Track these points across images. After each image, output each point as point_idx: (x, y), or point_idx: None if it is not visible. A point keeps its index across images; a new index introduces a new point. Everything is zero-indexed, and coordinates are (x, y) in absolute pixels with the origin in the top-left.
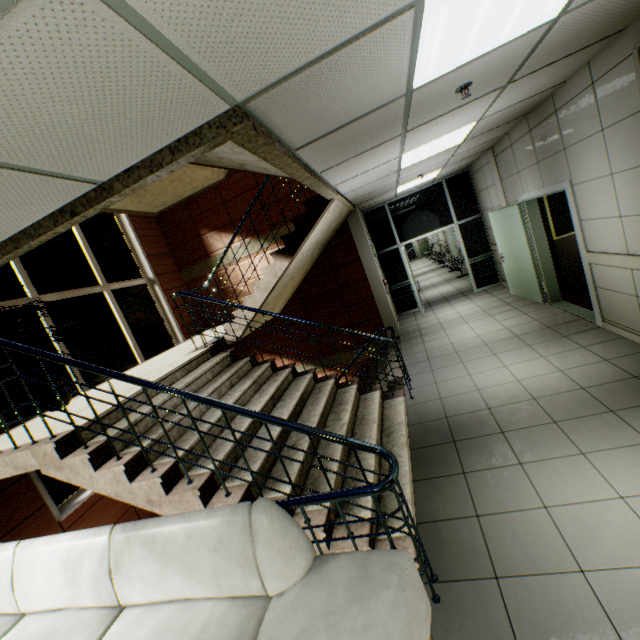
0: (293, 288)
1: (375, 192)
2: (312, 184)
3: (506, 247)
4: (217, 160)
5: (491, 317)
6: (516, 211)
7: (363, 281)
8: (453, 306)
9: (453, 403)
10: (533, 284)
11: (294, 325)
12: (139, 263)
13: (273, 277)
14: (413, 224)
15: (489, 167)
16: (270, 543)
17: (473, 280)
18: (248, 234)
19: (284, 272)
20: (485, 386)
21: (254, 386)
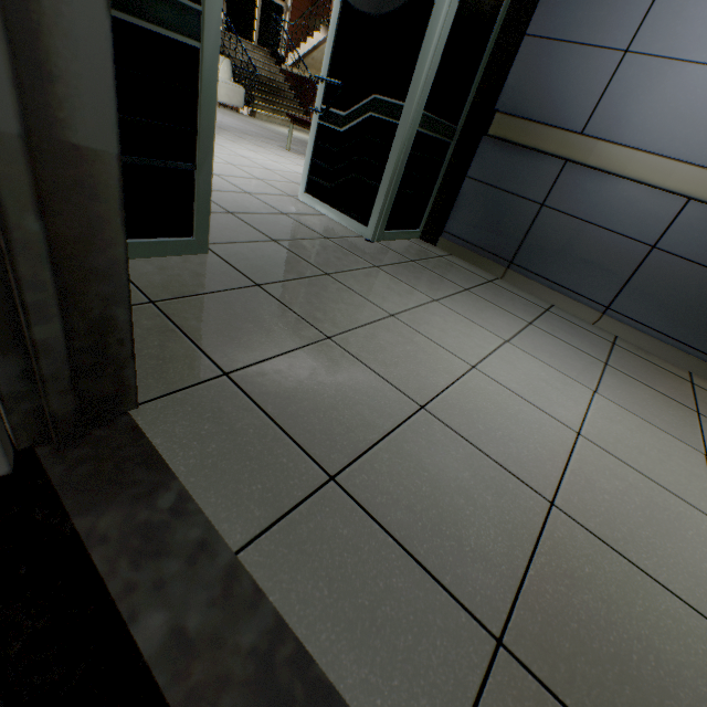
0: None
1: None
2: None
3: None
4: None
5: None
6: None
7: None
8: None
9: None
10: None
11: None
12: None
13: (316, 41)
14: None
15: None
16: (224, 67)
17: None
18: None
19: (323, 43)
20: None
21: (269, 74)
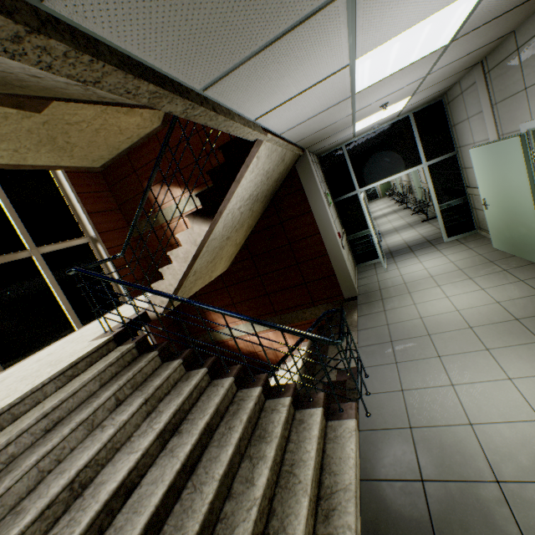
0: (237, 245)
1: (326, 130)
2: (189, 112)
3: (493, 192)
4: (47, 83)
5: (471, 281)
6: (516, 145)
7: (315, 235)
8: (419, 259)
9: (431, 446)
10: (533, 241)
11: (243, 281)
12: (80, 221)
13: (192, 245)
14: (374, 167)
15: (474, 90)
16: None
17: (443, 228)
18: (191, 186)
19: (206, 237)
20: (482, 419)
21: (146, 406)
